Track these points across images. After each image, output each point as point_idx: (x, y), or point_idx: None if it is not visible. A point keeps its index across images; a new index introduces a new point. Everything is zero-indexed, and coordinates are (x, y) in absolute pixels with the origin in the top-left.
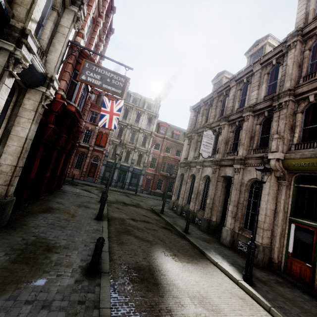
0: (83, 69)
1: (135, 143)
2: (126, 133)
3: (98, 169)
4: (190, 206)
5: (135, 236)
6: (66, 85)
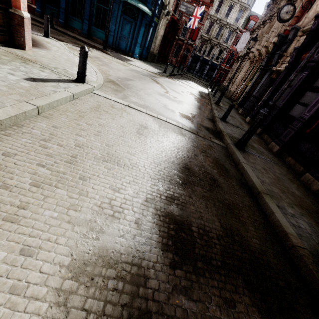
0: (180, 4)
1: (220, 39)
2: (214, 28)
3: (187, 60)
4: (225, 84)
5: (187, 79)
6: (174, 7)
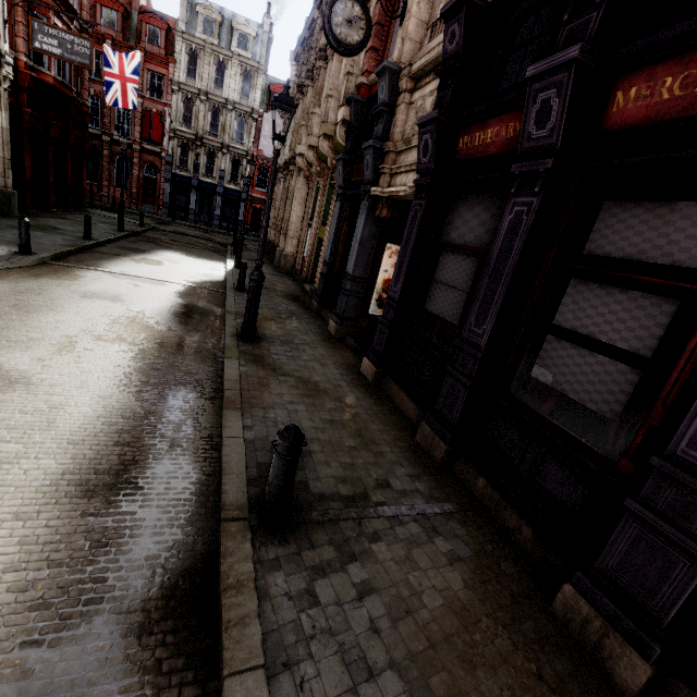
0: (34, 32)
1: (223, 135)
2: (199, 112)
3: (159, 190)
4: (270, 235)
5: (157, 244)
6: (26, 45)
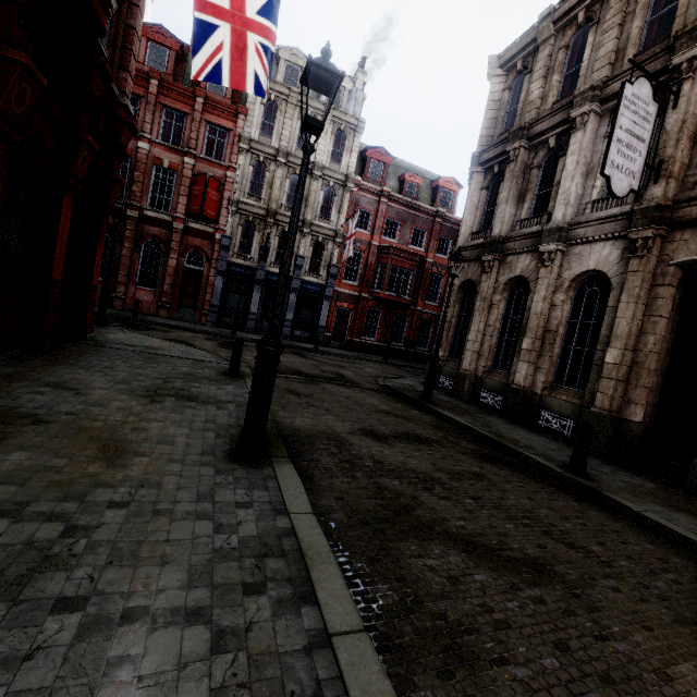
0: None
1: (303, 210)
2: (275, 179)
3: (205, 287)
4: (518, 375)
5: (457, 541)
6: None
